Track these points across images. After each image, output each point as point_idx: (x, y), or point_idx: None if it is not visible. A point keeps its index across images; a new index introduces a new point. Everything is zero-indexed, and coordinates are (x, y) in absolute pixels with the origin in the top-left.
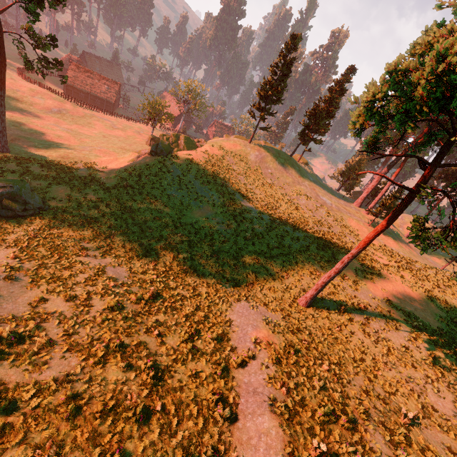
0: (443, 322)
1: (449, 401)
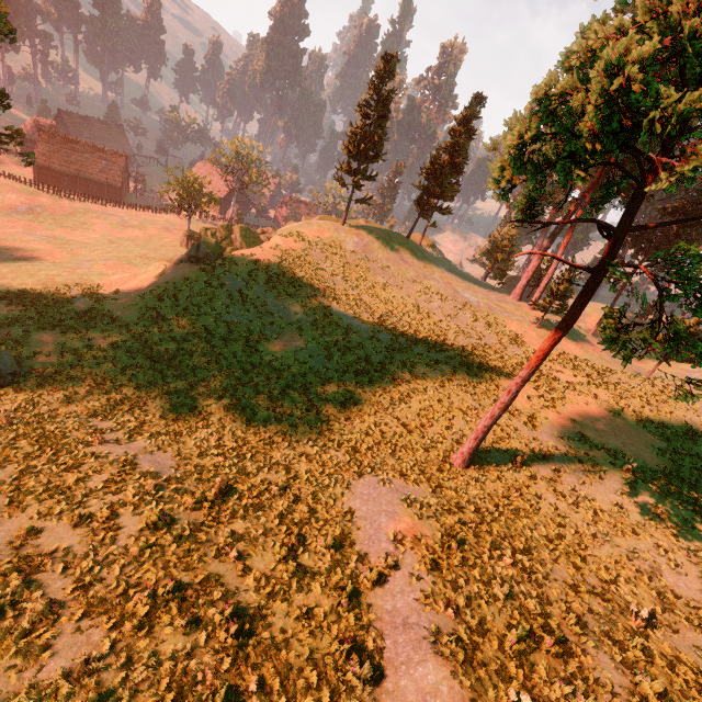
0: (664, 456)
1: (694, 578)
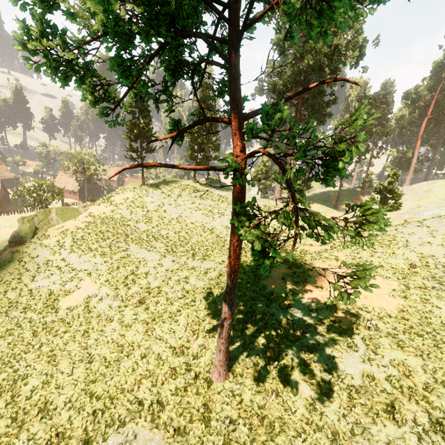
0: (399, 295)
1: None
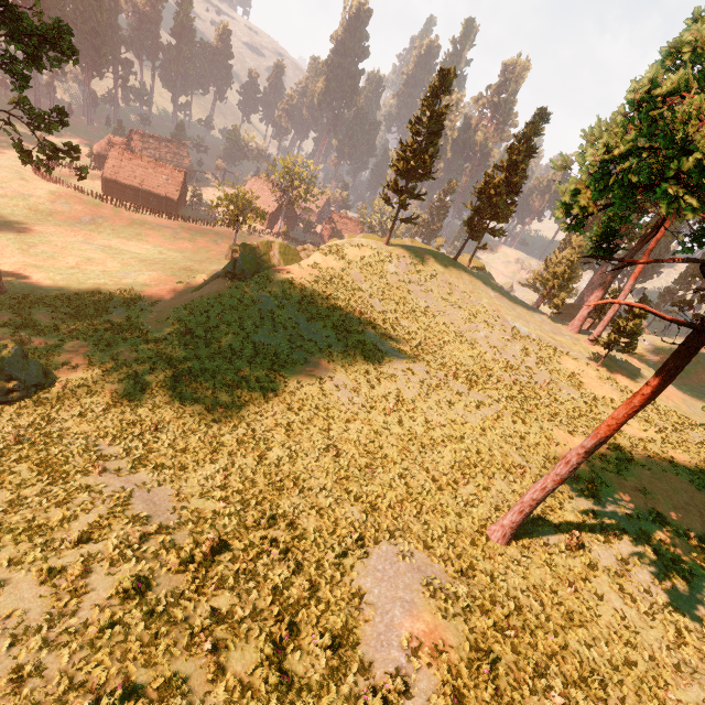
0: None
1: None
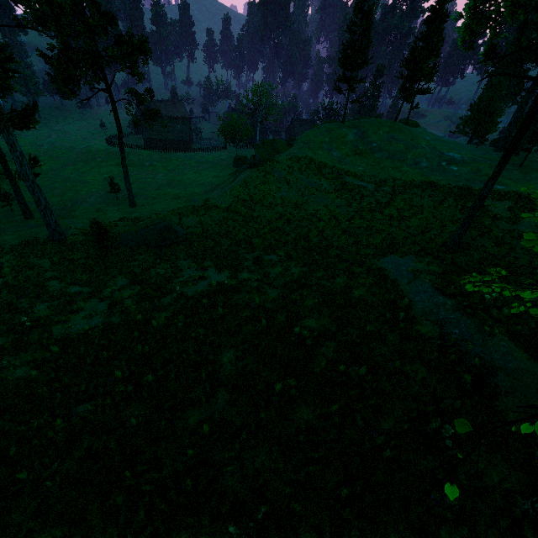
0: None
1: None
